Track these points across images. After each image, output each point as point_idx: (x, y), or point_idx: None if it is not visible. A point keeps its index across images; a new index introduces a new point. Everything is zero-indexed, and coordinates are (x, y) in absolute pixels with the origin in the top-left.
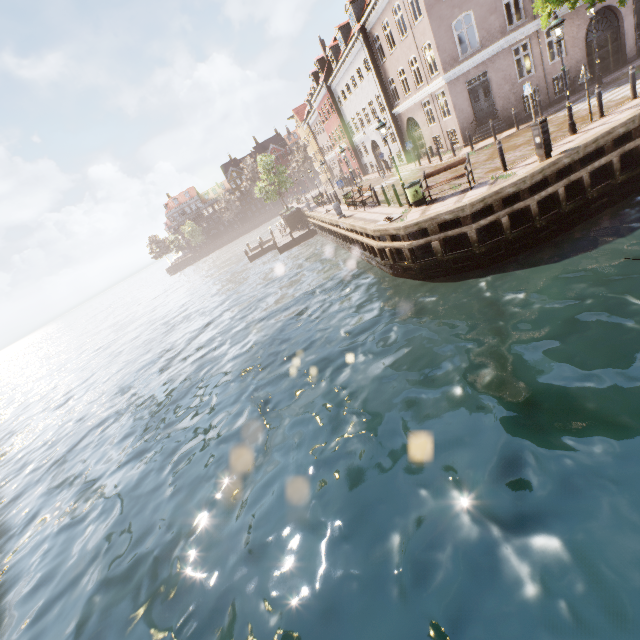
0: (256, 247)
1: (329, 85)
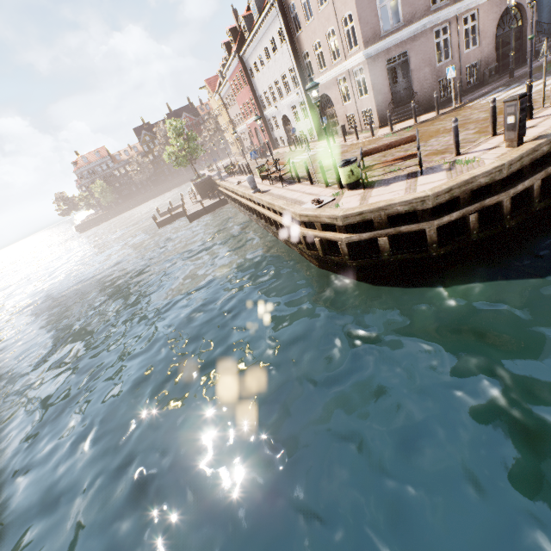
0: (166, 212)
1: (241, 56)
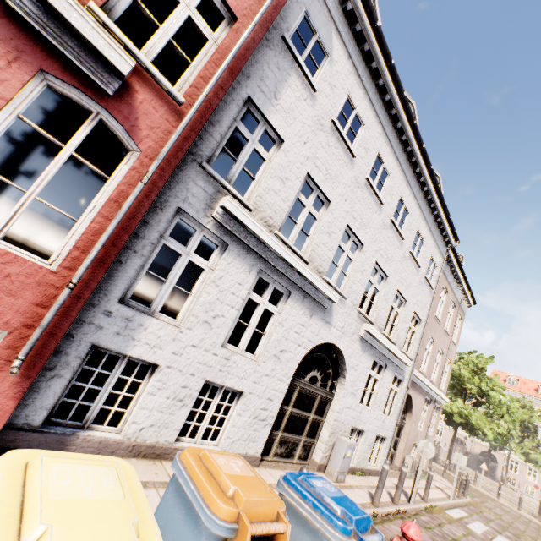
0: None
1: None
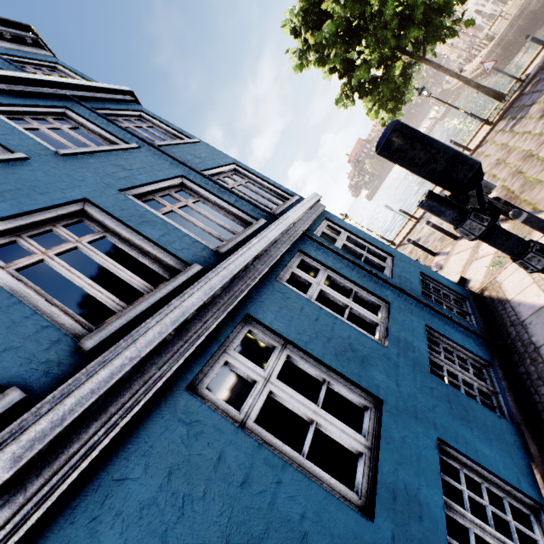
0: None
1: None
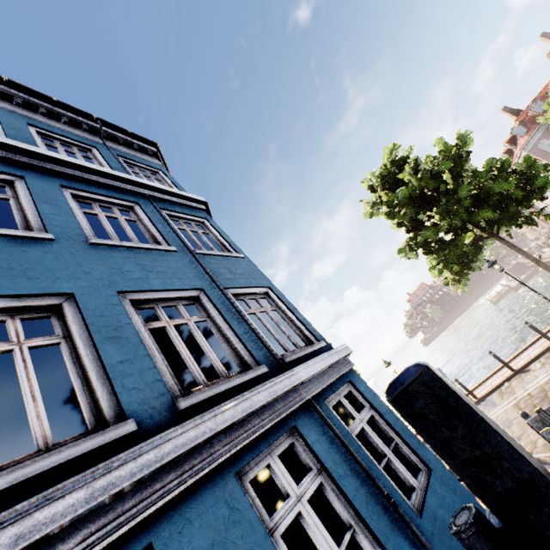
0: (493, 297)
1: None
